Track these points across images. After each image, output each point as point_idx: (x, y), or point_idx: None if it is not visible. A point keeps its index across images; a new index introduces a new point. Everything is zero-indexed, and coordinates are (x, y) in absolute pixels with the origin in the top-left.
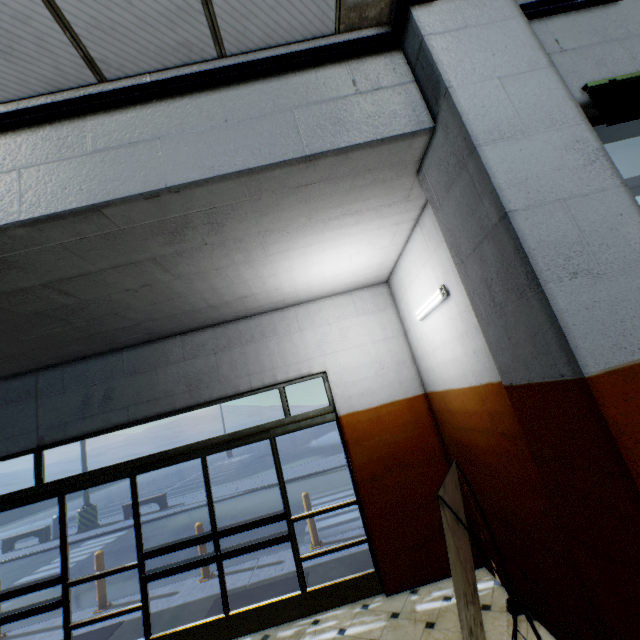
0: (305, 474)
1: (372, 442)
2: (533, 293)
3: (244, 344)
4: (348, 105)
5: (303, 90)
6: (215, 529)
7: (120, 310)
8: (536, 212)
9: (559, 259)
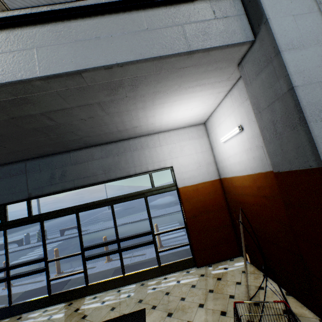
0: None
1: (193, 200)
2: (301, 127)
3: (132, 151)
4: (211, 25)
5: (187, 14)
6: (118, 238)
7: (74, 130)
8: (307, 87)
9: (316, 111)
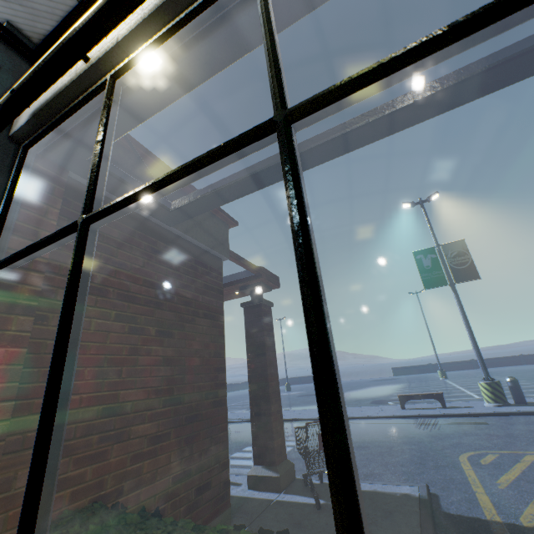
0: (290, 418)
1: None
2: None
3: None
4: None
5: None
6: None
7: None
8: None
9: None
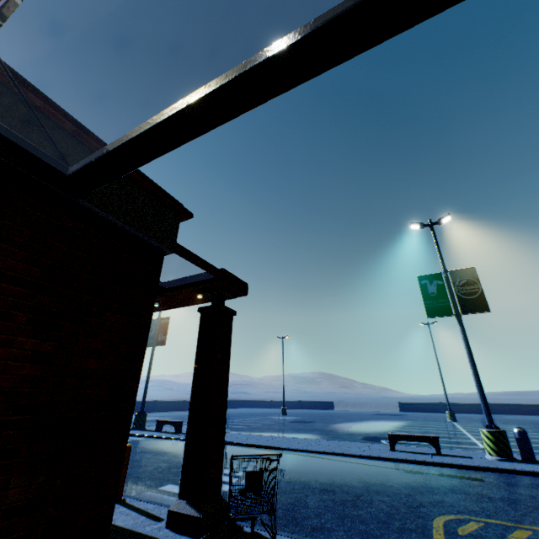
0: (267, 445)
1: None
2: None
3: None
4: None
5: None
6: None
7: None
8: None
9: None
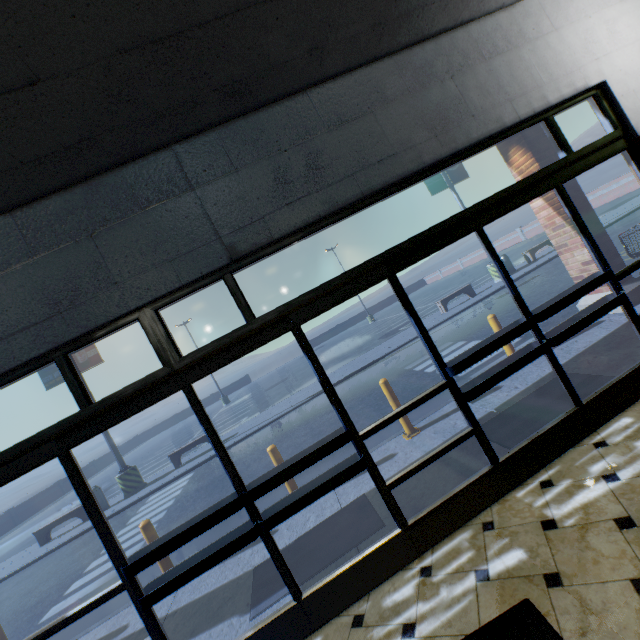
0: (363, 366)
1: None
2: None
3: (487, 58)
4: None
5: None
6: (530, 313)
7: None
8: None
9: None
